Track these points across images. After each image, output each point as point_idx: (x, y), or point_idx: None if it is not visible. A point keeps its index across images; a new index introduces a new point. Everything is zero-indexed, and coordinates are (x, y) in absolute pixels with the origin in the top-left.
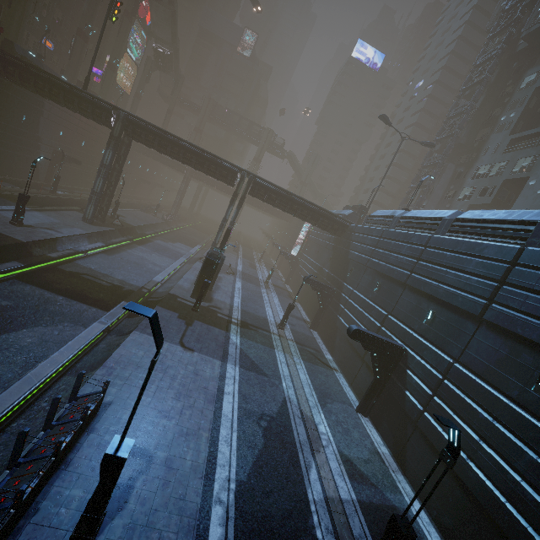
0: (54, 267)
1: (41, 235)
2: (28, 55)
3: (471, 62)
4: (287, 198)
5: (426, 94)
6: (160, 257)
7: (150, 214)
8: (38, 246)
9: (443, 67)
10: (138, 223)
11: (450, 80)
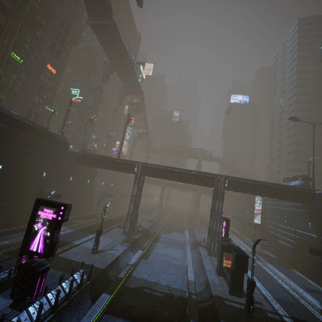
0: (123, 286)
1: (110, 257)
2: (91, 151)
3: (311, 79)
4: (255, 185)
5: (292, 102)
6: (173, 250)
7: (149, 215)
8: (110, 269)
9: (295, 87)
10: (148, 224)
11: (304, 90)
